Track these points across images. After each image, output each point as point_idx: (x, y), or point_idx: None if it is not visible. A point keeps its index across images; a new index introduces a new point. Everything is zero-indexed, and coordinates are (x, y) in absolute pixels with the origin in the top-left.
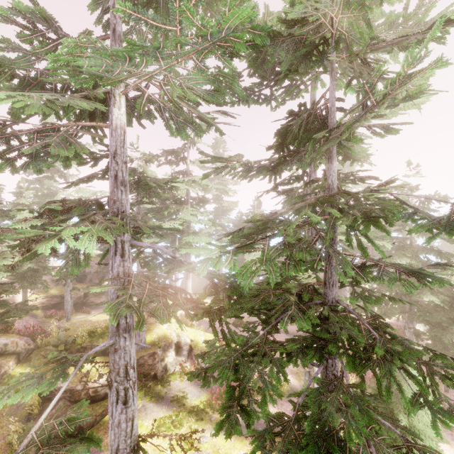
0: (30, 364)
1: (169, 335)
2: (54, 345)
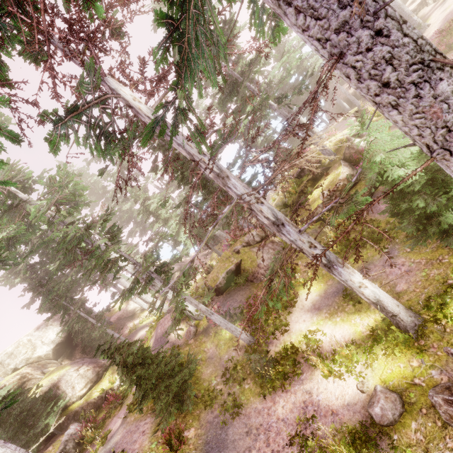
0: None
1: (339, 139)
2: (283, 206)
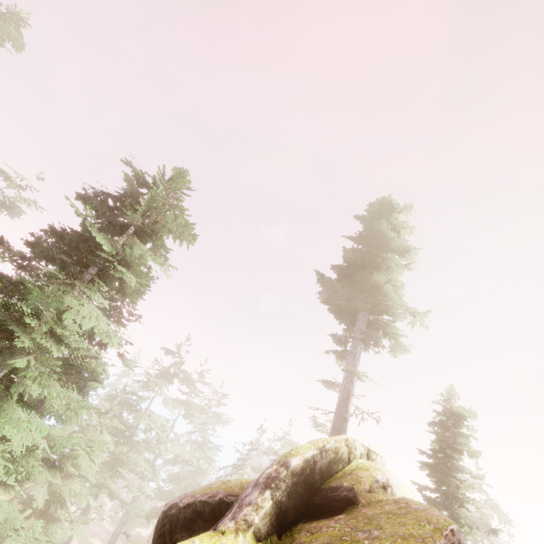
0: None
1: None
2: None
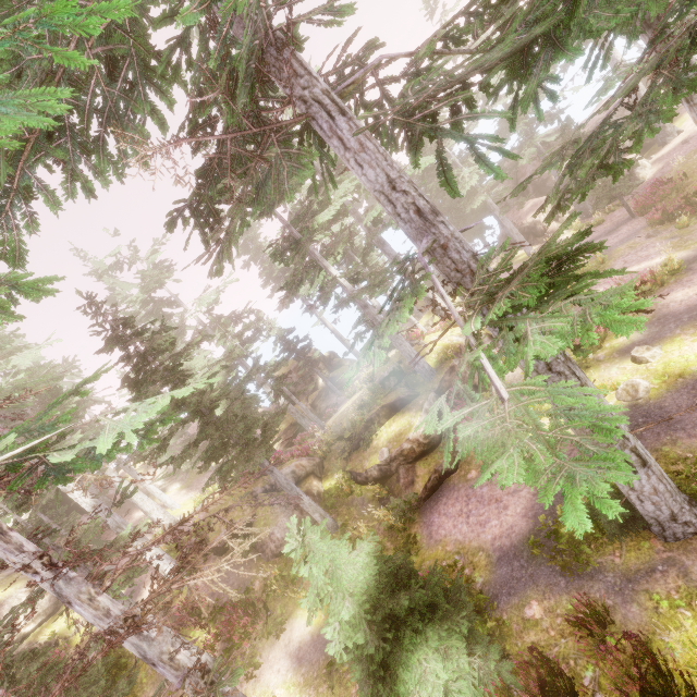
0: (333, 471)
1: (451, 343)
2: (338, 439)
